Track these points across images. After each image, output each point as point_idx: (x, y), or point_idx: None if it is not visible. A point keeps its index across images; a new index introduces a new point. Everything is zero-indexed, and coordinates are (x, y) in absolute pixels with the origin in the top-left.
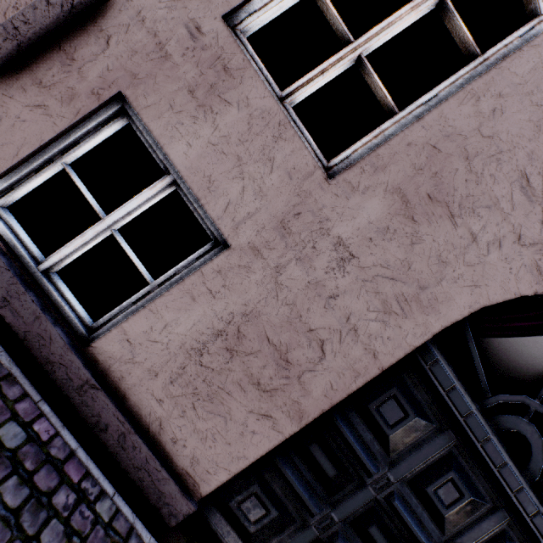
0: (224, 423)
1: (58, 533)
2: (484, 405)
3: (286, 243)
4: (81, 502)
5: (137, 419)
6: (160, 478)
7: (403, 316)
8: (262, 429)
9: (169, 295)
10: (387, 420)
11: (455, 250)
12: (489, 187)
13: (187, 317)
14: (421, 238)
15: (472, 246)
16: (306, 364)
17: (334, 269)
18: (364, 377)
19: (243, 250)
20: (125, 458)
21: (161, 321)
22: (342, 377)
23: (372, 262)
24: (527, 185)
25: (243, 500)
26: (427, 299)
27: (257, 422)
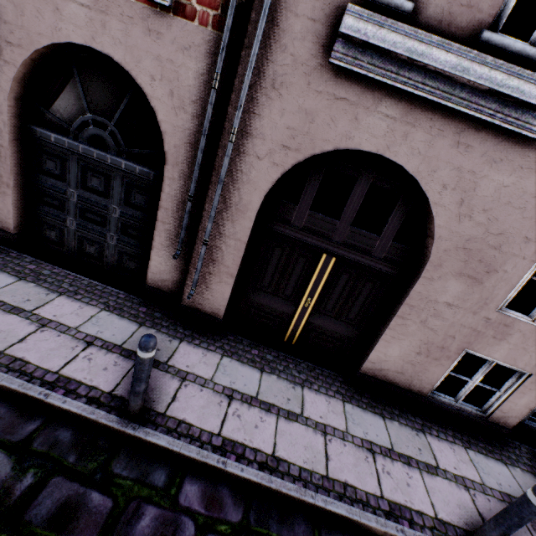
0: None
1: None
2: (72, 135)
3: None
4: None
5: None
6: None
7: None
8: (4, 198)
9: None
10: (53, 170)
11: None
12: None
13: None
14: None
15: None
16: None
17: None
18: (8, 157)
19: None
20: None
21: None
22: (3, 162)
23: None
24: None
25: (46, 233)
26: None
27: (1, 197)
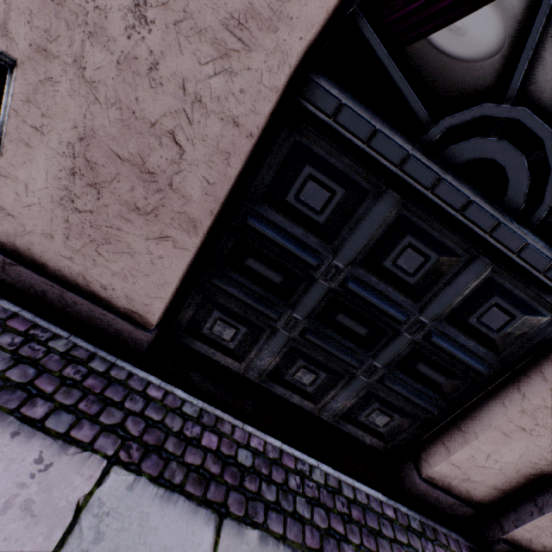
0: (132, 259)
1: (6, 358)
2: (426, 142)
3: (65, 21)
4: (30, 342)
5: (65, 281)
6: (110, 320)
7: (246, 50)
8: (167, 252)
9: (7, 153)
10: (313, 207)
11: None
12: None
13: (37, 168)
14: None
15: None
16: (170, 168)
17: (135, 27)
18: (236, 156)
19: (31, 60)
20: (75, 313)
21: (19, 183)
22: (213, 167)
23: None
24: None
25: (211, 326)
26: (266, 5)
27: (159, 247)
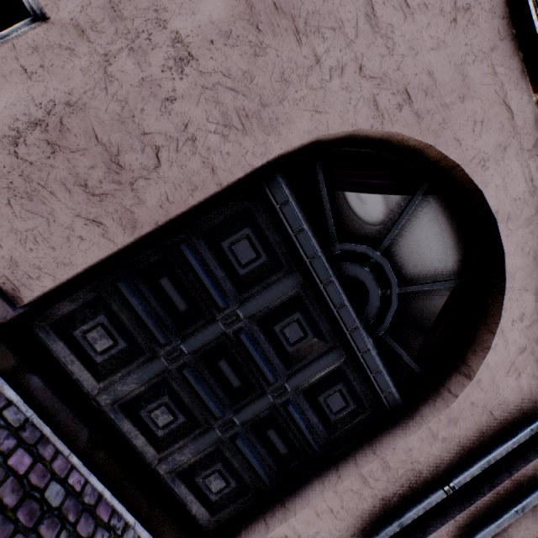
0: (47, 226)
1: None
2: (330, 252)
3: (117, 28)
4: None
5: None
6: None
7: (244, 132)
8: (91, 236)
9: None
10: (239, 259)
11: (298, 70)
12: (336, 8)
13: None
14: (265, 51)
15: (315, 69)
16: (140, 171)
17: (172, 69)
18: (202, 192)
19: (64, 28)
20: None
21: None
22: (179, 190)
23: (213, 68)
24: (372, 13)
25: (88, 330)
26: (268, 118)
27: (85, 228)
